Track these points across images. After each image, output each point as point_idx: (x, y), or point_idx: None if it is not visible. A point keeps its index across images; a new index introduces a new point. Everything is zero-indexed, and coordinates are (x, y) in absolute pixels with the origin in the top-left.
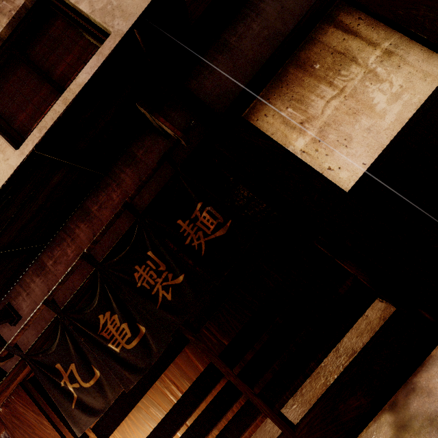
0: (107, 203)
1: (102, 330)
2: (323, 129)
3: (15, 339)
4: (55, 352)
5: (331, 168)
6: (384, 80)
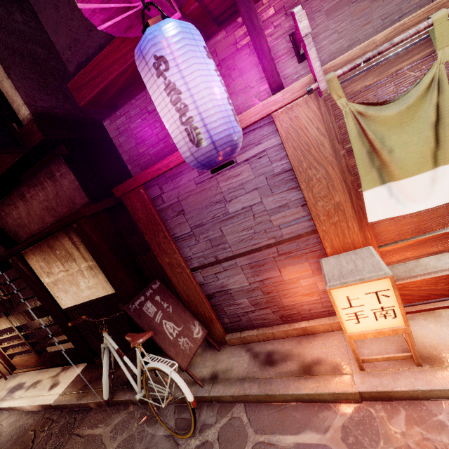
0: None
1: None
2: (57, 280)
3: None
4: None
5: (58, 297)
6: (86, 278)
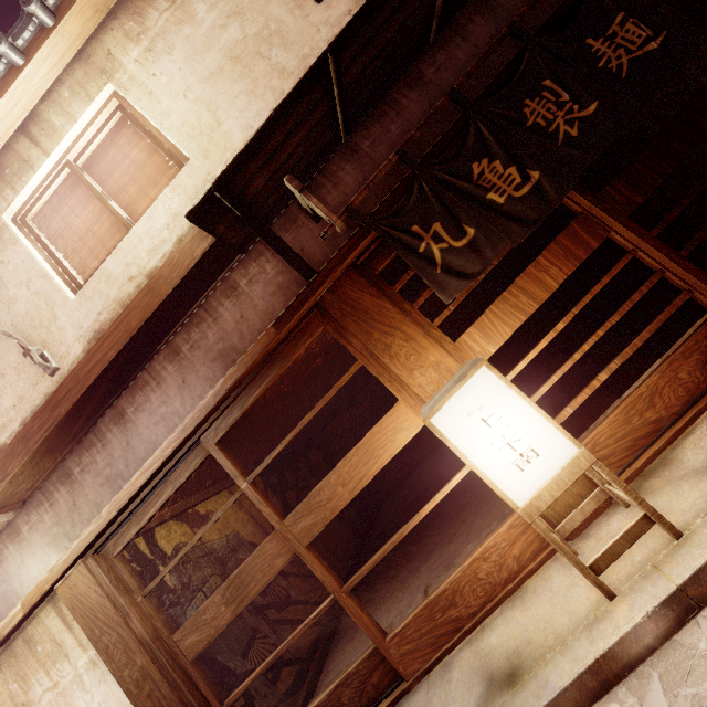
0: (448, 64)
1: (477, 181)
2: None
3: (357, 200)
4: (413, 210)
5: None
6: None
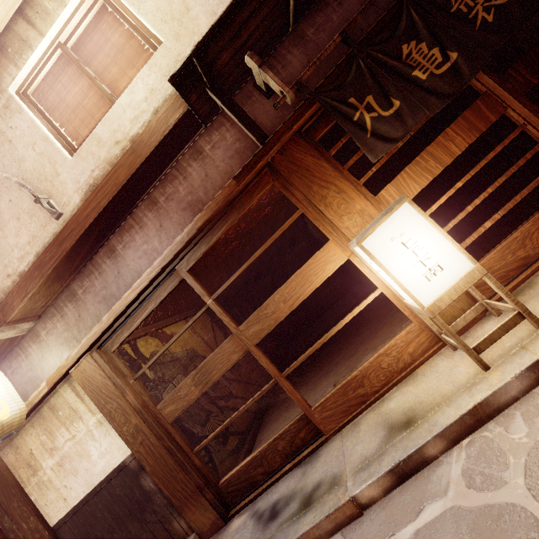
0: None
1: (406, 60)
2: None
3: (305, 75)
4: (350, 85)
5: None
6: None
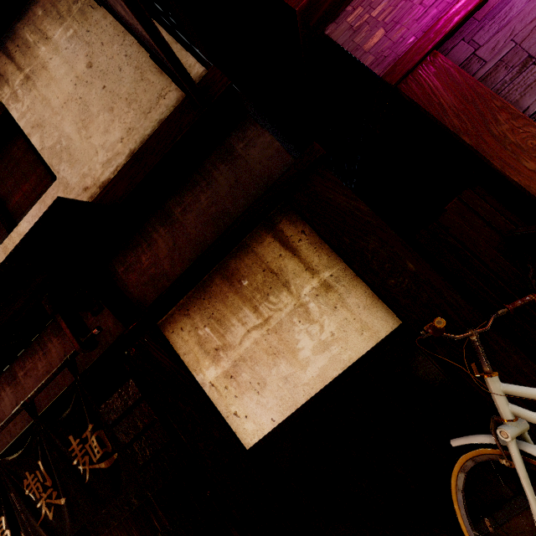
0: (32, 372)
1: None
2: (238, 363)
3: None
4: None
5: (237, 414)
6: (315, 320)
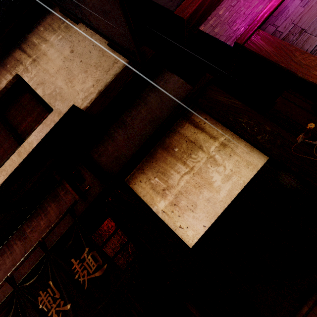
0: (36, 228)
1: None
2: (178, 195)
3: None
4: None
5: (181, 227)
6: (220, 164)
